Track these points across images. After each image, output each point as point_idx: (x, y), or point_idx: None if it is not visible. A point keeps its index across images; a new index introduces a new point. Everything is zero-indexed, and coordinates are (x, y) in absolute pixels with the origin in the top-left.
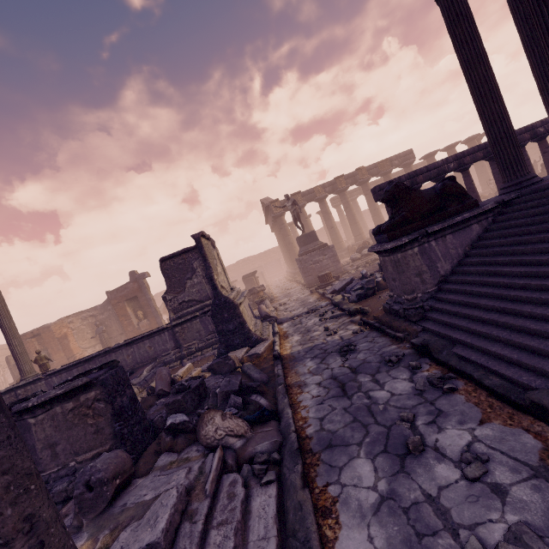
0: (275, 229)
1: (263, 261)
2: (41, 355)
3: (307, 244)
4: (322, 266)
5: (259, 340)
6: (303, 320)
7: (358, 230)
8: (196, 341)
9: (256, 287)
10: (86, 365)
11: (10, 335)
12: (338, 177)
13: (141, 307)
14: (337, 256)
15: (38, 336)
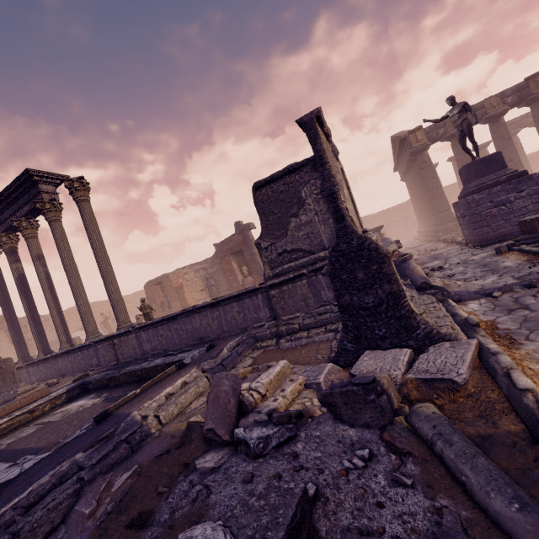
0: (409, 175)
1: (384, 220)
2: (145, 304)
3: (482, 176)
4: (513, 210)
5: (434, 336)
6: (527, 300)
7: None
8: (301, 314)
9: None
10: (170, 324)
11: (107, 280)
12: (533, 74)
13: (246, 262)
14: None
15: (161, 284)
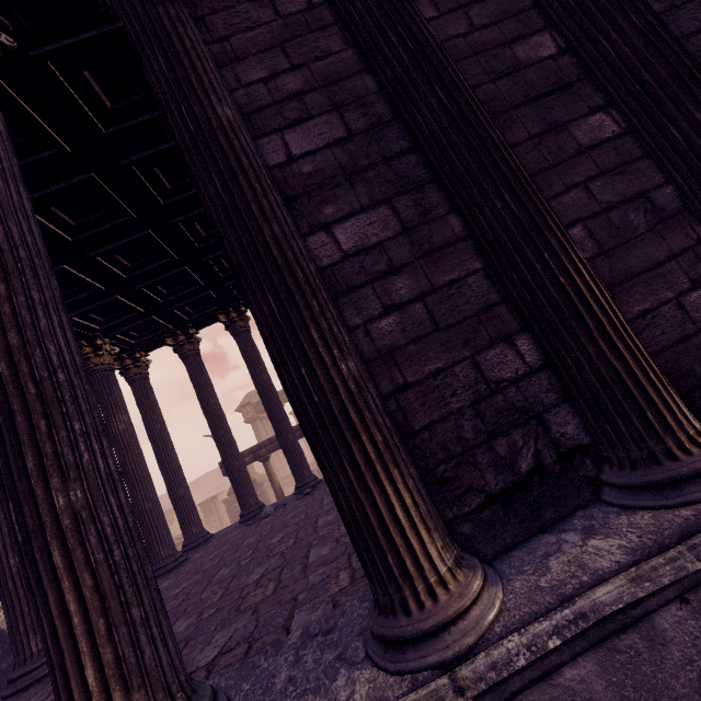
0: None
1: None
2: None
3: None
4: None
5: None
6: None
7: None
8: None
9: (175, 539)
10: None
11: None
12: None
13: None
14: (267, 494)
15: None
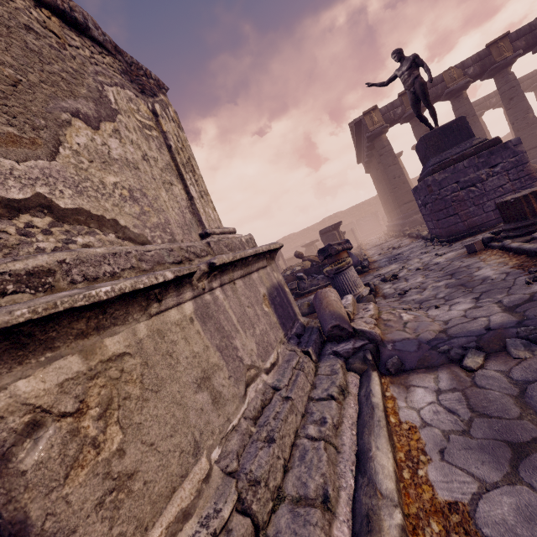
0: (371, 165)
1: (355, 216)
2: None
3: (444, 150)
4: (485, 191)
5: None
6: None
7: (534, 137)
8: None
9: (334, 244)
10: None
11: None
12: (495, 40)
13: None
14: (528, 163)
15: None
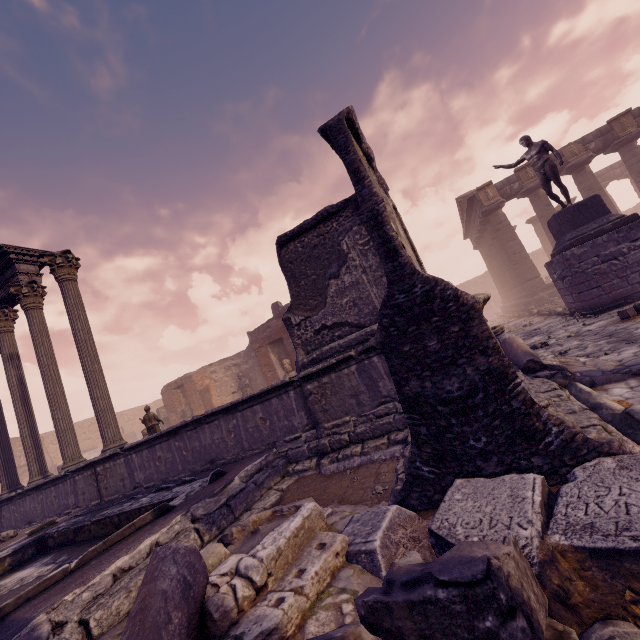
0: (482, 240)
1: None
2: (150, 413)
3: (580, 226)
4: (628, 264)
5: (579, 446)
6: None
7: None
8: (351, 418)
9: None
10: (171, 441)
11: (92, 383)
12: (616, 116)
13: (288, 354)
14: None
15: (182, 387)
